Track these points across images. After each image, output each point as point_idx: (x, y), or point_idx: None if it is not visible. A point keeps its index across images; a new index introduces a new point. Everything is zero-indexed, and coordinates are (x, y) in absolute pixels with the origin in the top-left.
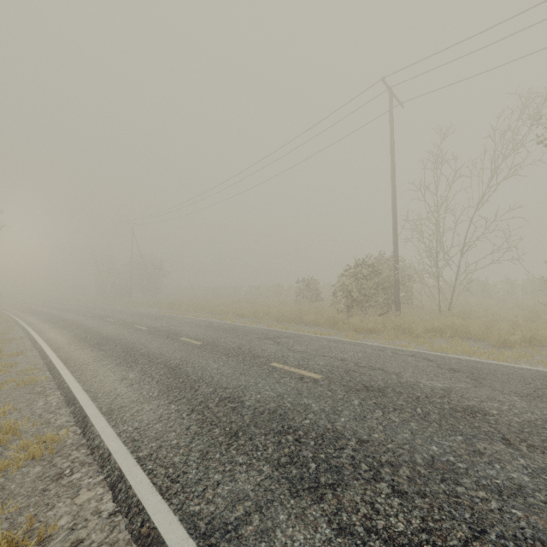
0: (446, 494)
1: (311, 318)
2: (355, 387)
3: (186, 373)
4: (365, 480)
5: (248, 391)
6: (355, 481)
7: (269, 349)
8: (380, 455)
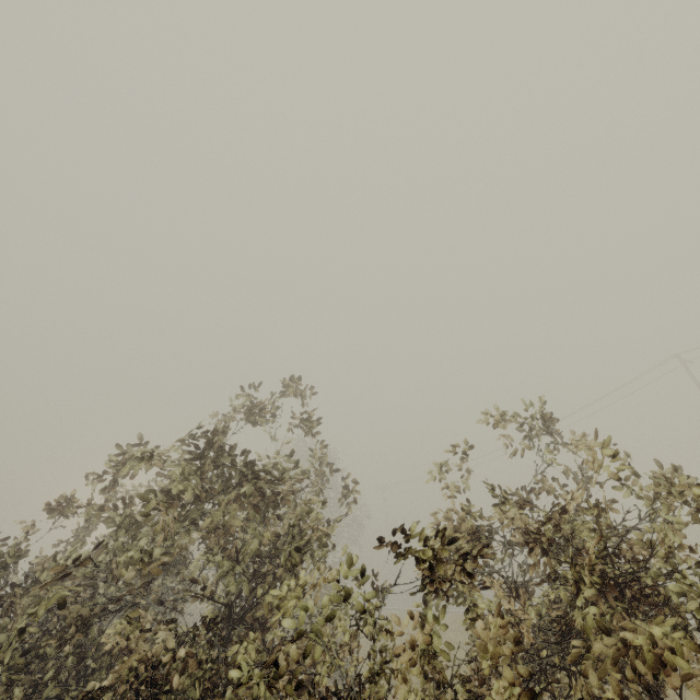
0: None
1: None
2: None
3: None
4: None
5: None
6: None
7: None
8: None
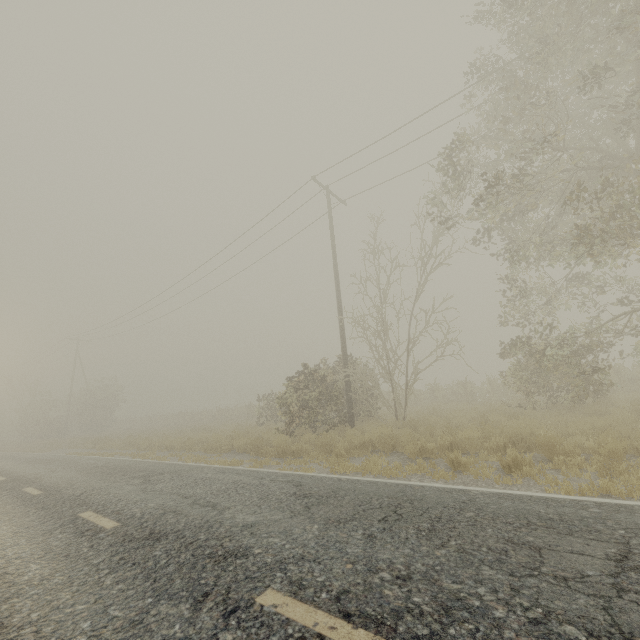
0: None
1: (240, 443)
2: (135, 536)
3: None
4: None
5: None
6: None
7: (119, 491)
8: None
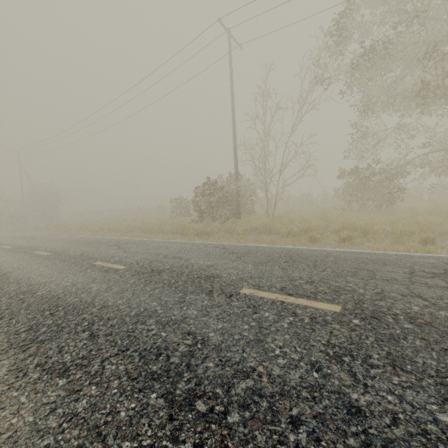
0: (127, 331)
1: (168, 228)
2: (144, 271)
3: (7, 278)
4: (75, 333)
5: (50, 284)
6: (66, 335)
7: (107, 252)
8: (108, 314)
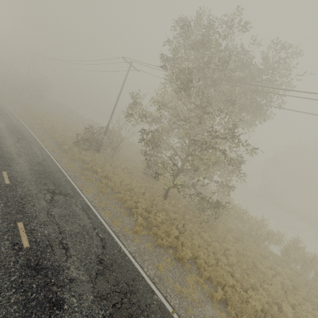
0: None
1: (59, 140)
2: None
3: None
4: None
5: None
6: None
7: (8, 141)
8: None
